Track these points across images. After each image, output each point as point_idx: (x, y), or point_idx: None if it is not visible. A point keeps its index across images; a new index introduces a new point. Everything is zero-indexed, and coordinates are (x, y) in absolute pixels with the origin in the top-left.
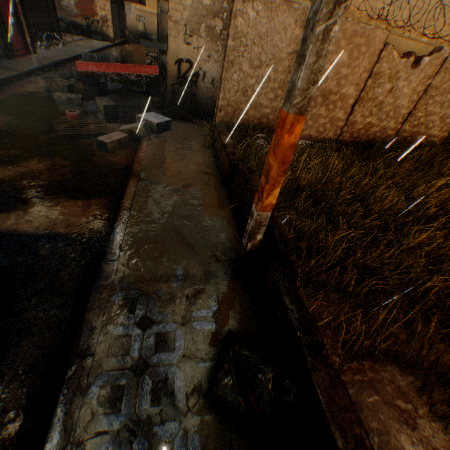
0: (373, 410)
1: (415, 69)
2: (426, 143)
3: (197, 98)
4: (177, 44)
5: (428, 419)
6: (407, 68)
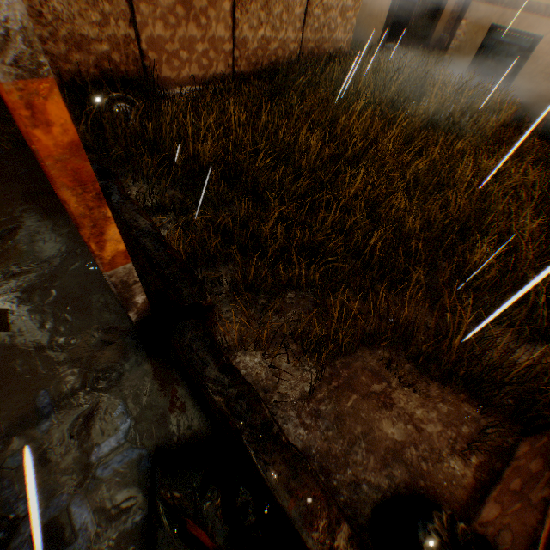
0: (355, 414)
1: None
2: (336, 53)
3: None
4: None
5: (402, 387)
6: None
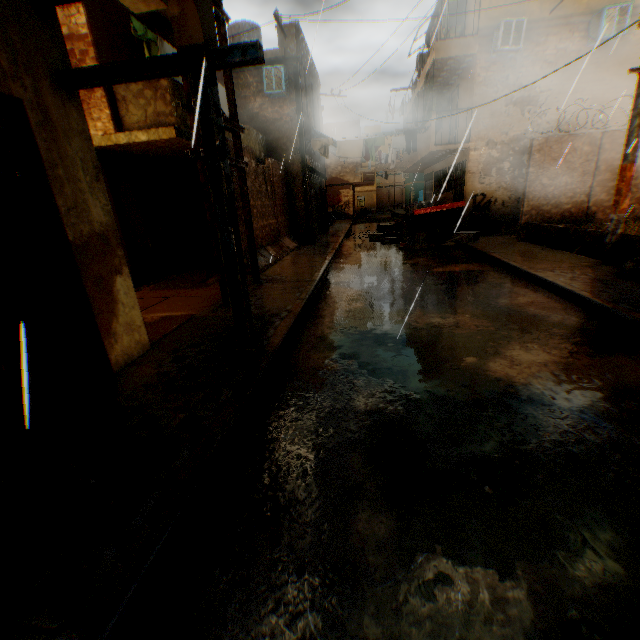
0: None
1: None
2: None
3: (488, 218)
4: (473, 185)
5: None
6: None
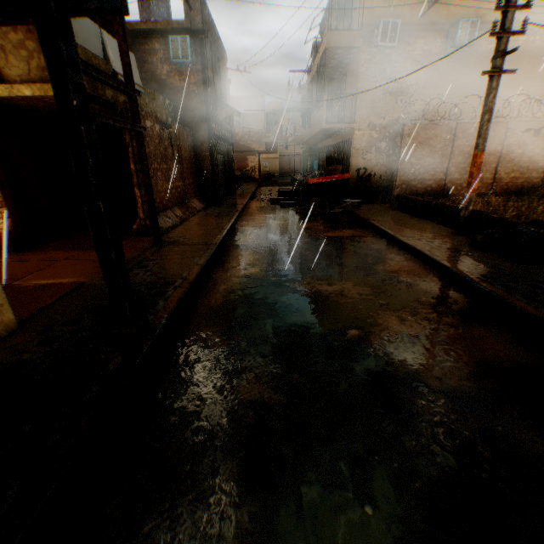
0: None
1: (536, 136)
2: None
3: (369, 189)
4: (357, 160)
5: None
6: (529, 137)
